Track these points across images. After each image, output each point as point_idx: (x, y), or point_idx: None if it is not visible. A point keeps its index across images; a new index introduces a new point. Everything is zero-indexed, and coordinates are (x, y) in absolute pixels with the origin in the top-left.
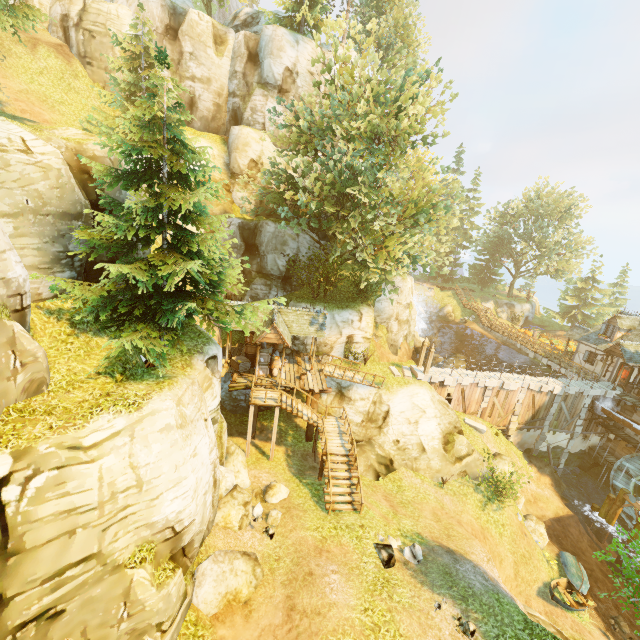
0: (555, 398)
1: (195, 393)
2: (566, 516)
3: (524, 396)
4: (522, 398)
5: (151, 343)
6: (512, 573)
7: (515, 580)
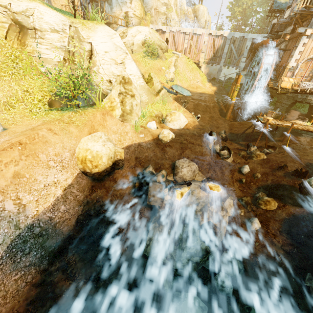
0: (226, 41)
1: None
2: (209, 94)
3: (207, 39)
4: (206, 41)
5: None
6: None
7: None
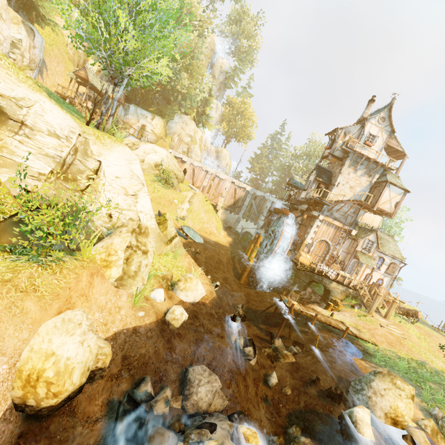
0: (248, 195)
1: None
2: (223, 245)
3: (229, 186)
4: (228, 187)
5: None
6: None
7: None
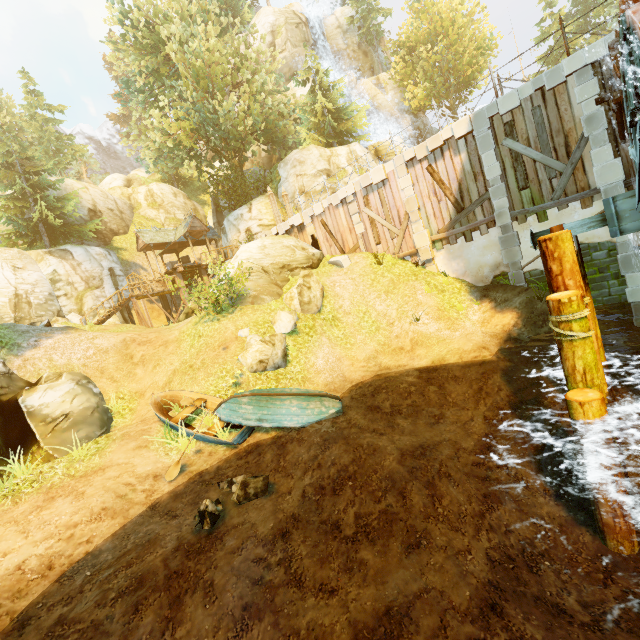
0: (477, 144)
1: (8, 253)
2: (463, 364)
3: (410, 180)
4: (409, 185)
5: (2, 237)
6: (163, 381)
7: (162, 390)
